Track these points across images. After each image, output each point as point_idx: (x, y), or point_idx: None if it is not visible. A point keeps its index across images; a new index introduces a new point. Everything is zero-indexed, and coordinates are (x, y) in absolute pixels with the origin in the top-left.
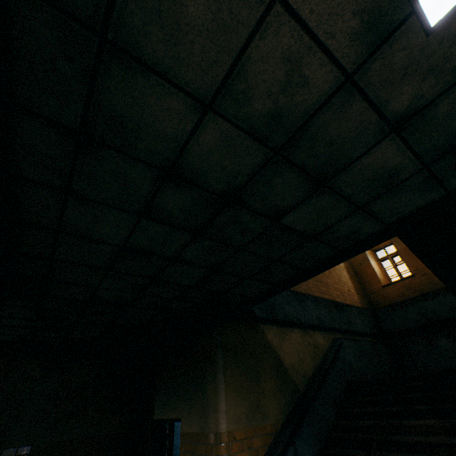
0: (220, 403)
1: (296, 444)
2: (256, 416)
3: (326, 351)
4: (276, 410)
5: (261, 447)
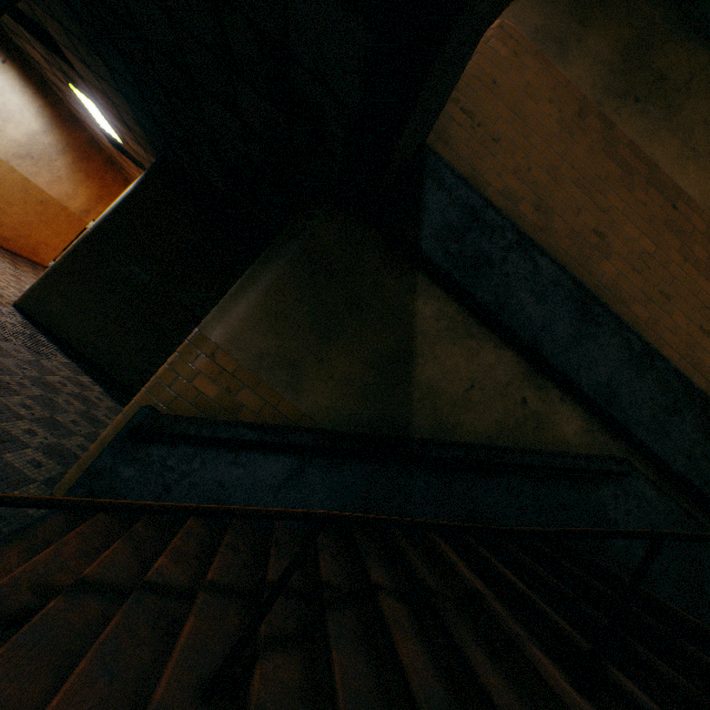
0: (229, 301)
1: (311, 467)
2: (277, 373)
3: (557, 450)
4: (324, 403)
5: (250, 411)
